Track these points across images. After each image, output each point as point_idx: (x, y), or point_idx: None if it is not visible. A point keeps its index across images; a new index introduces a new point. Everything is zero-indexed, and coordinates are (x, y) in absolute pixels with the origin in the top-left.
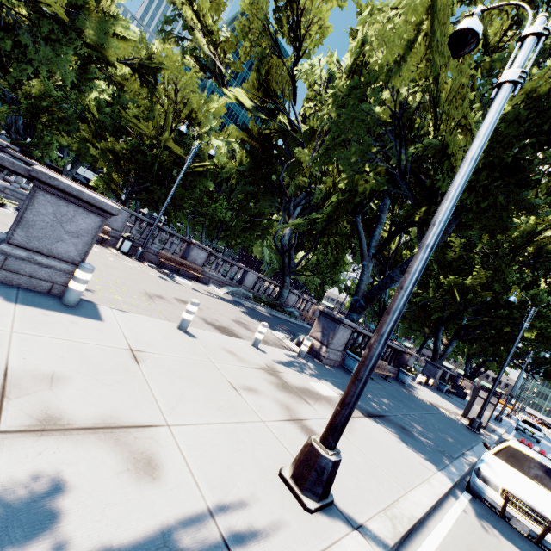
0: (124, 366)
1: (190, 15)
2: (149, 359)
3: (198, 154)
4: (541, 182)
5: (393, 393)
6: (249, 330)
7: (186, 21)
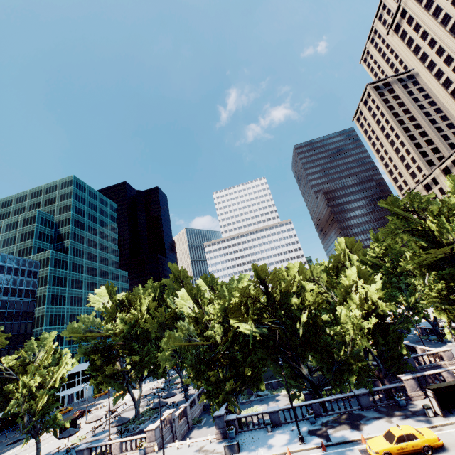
0: None
1: None
2: None
3: None
4: None
5: None
6: None
7: None
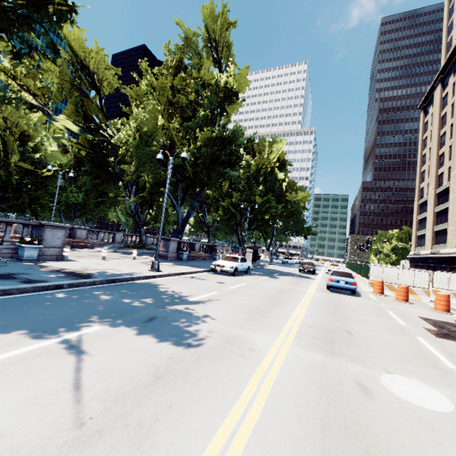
0: (99, 265)
1: (15, 84)
2: (103, 264)
3: (40, 161)
4: (231, 159)
5: (204, 262)
6: (129, 258)
7: (13, 88)
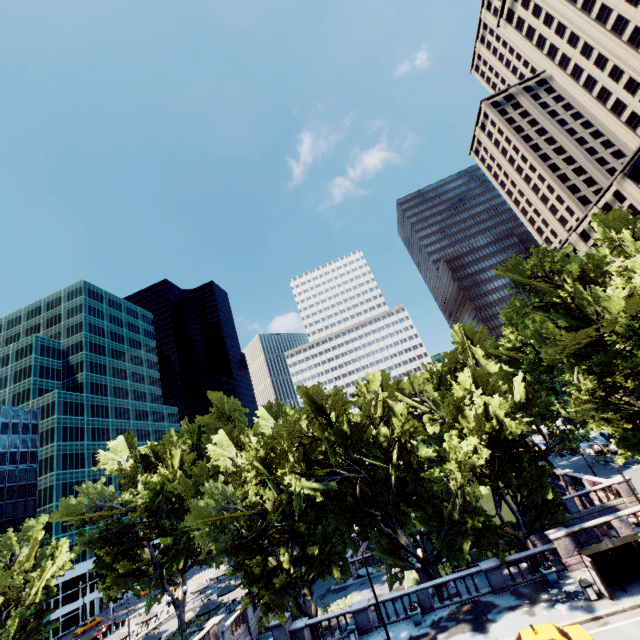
0: None
1: None
2: None
3: None
4: None
5: None
6: None
7: None
